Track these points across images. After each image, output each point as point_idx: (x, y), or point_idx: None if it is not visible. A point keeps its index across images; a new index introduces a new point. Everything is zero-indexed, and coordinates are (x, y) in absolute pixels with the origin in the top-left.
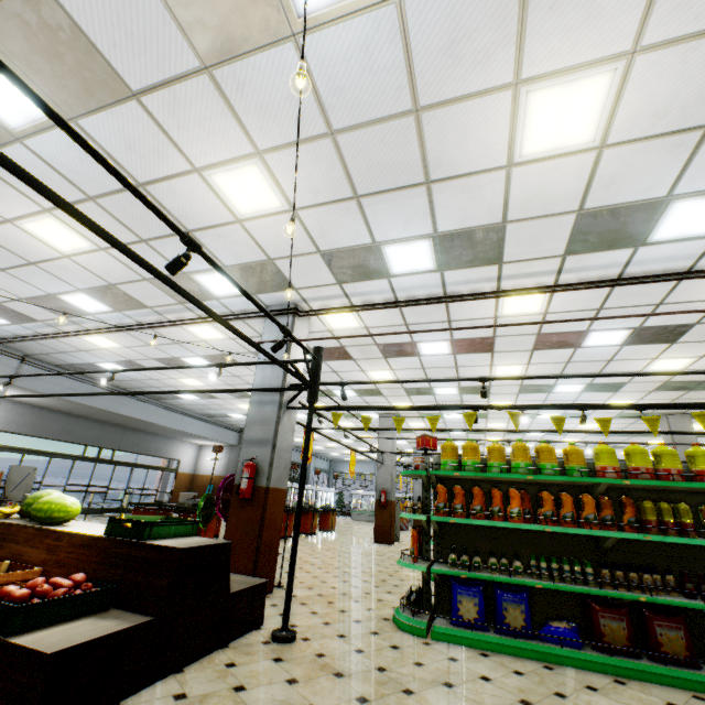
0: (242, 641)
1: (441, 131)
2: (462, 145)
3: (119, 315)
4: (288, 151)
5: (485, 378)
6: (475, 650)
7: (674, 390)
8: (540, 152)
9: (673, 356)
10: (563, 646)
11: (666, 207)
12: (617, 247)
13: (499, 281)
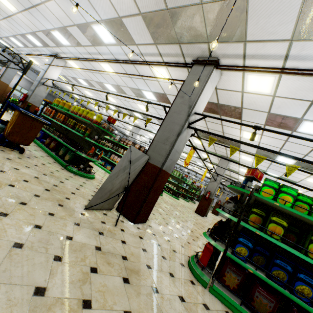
0: None
1: None
2: None
3: (27, 49)
4: None
5: (73, 84)
6: None
7: (206, 138)
8: None
9: None
10: (40, 142)
11: (93, 28)
12: (101, 44)
13: (91, 55)
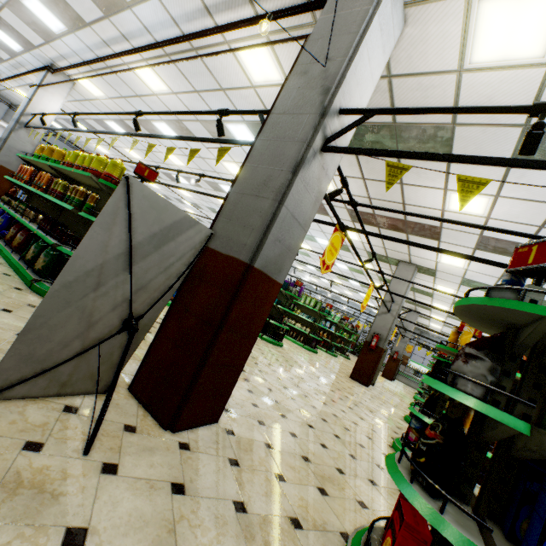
0: None
1: None
2: None
3: (4, 68)
4: None
5: (74, 112)
6: None
7: (367, 224)
8: None
9: None
10: None
11: None
12: (120, 7)
13: (110, 47)
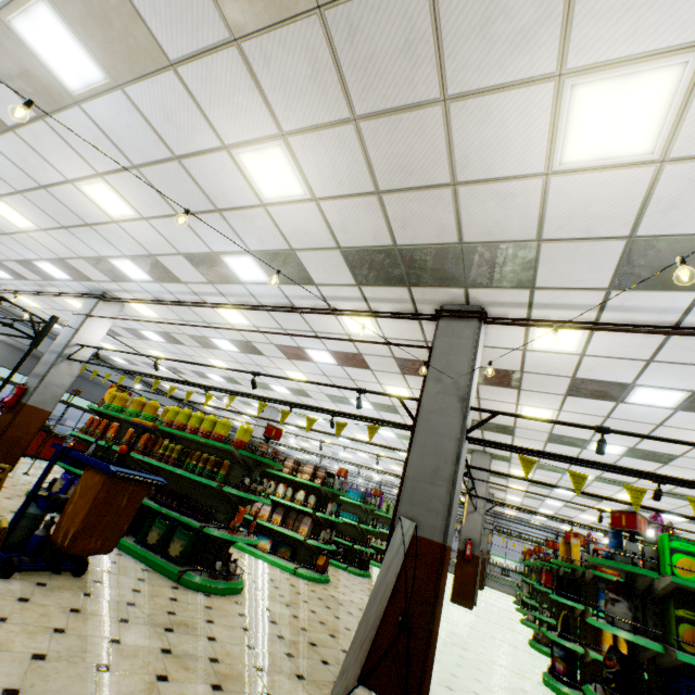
0: None
1: (64, 198)
2: (82, 207)
3: (21, 283)
4: (10, 198)
5: (158, 357)
6: None
7: None
8: (121, 216)
9: (389, 383)
10: None
11: (223, 259)
12: (232, 282)
13: (199, 295)
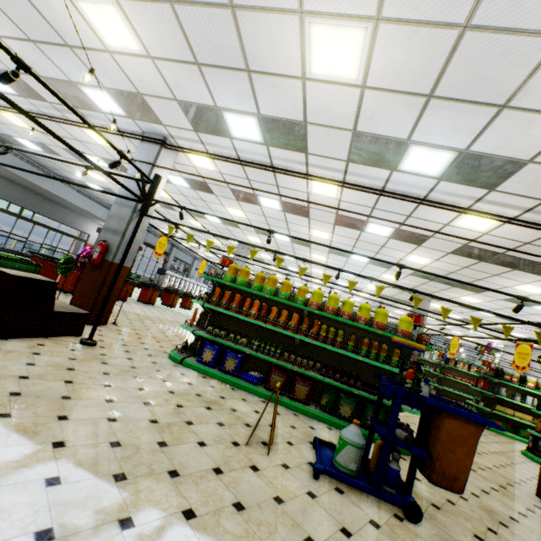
0: (60, 338)
1: (252, 31)
2: (269, 49)
3: (25, 101)
4: (137, 3)
5: (272, 231)
6: (201, 375)
7: (422, 278)
8: (323, 75)
9: (420, 254)
10: (248, 382)
11: (408, 148)
12: (380, 166)
13: (307, 166)
